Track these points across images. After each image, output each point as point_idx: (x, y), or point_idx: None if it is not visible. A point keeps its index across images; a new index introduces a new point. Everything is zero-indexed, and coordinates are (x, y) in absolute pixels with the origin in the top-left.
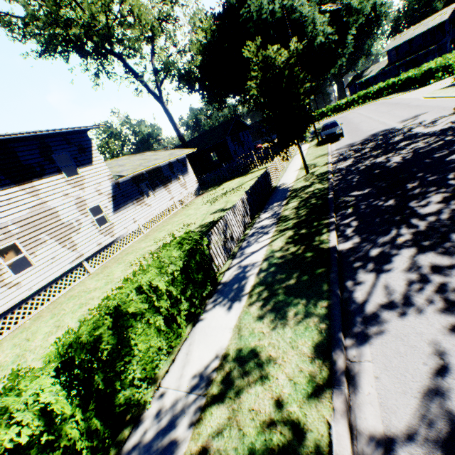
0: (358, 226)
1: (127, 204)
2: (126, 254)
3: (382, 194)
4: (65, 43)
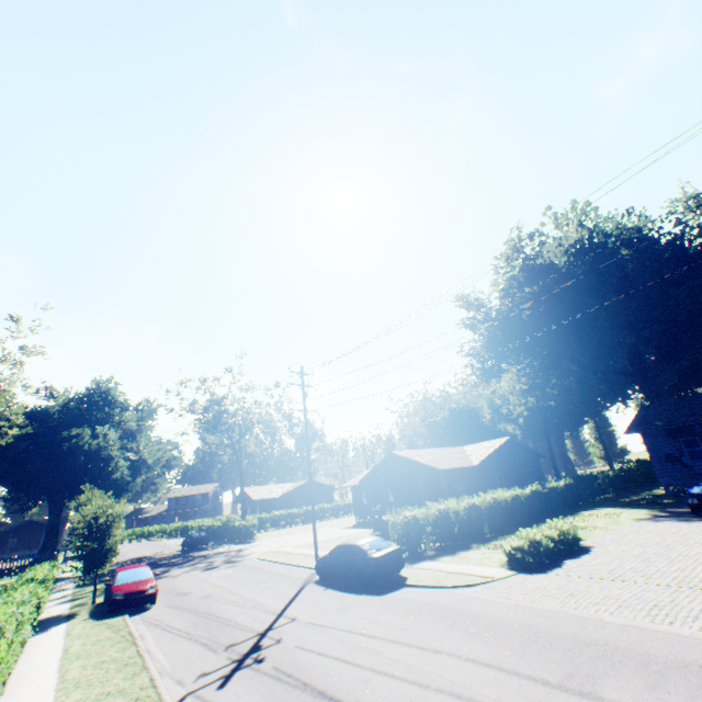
0: None
1: None
2: None
3: None
4: None
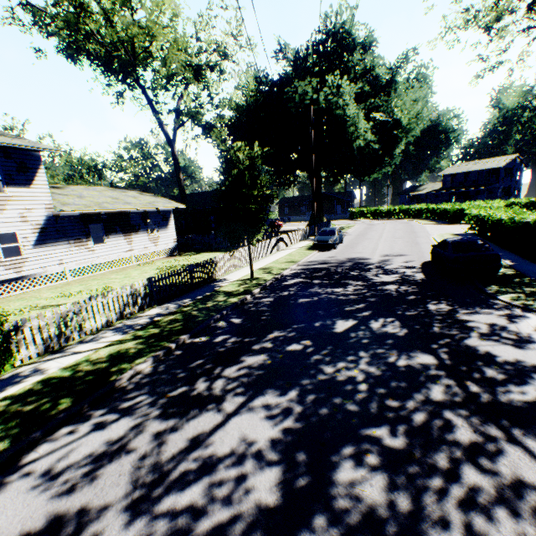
0: (176, 363)
1: (60, 241)
2: (19, 299)
3: (245, 334)
4: (87, 53)
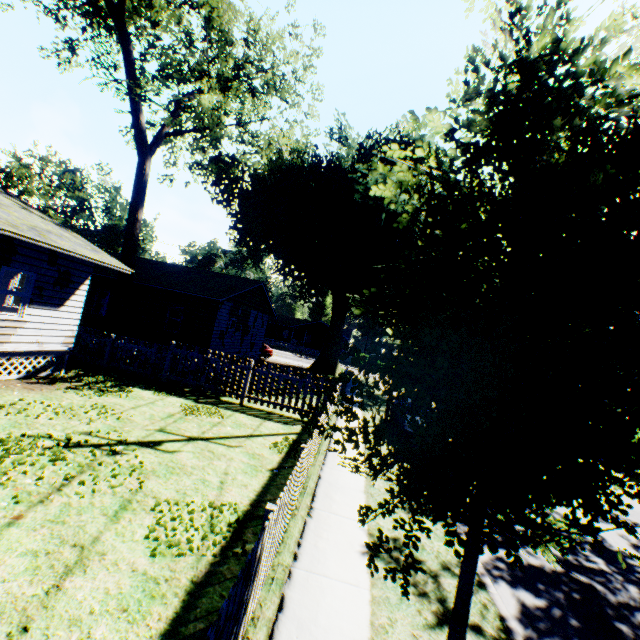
0: None
1: None
2: None
3: None
4: None
